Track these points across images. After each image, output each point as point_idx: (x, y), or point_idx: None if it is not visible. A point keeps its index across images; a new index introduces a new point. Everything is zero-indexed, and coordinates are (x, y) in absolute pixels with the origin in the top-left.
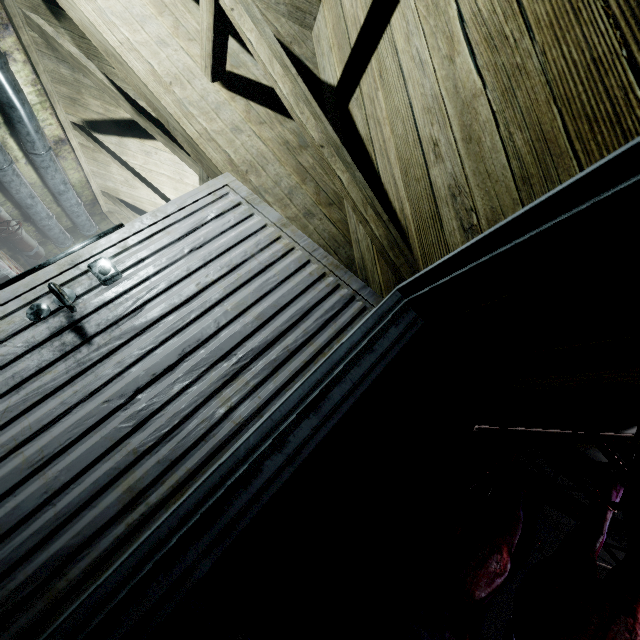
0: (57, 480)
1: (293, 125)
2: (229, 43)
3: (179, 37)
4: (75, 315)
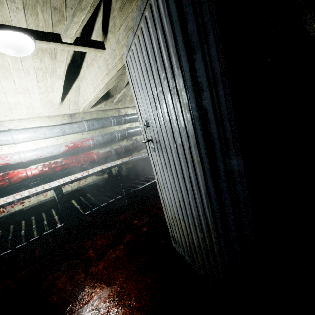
0: (187, 177)
1: (113, 1)
2: (94, 36)
3: (97, 60)
4: (154, 140)
